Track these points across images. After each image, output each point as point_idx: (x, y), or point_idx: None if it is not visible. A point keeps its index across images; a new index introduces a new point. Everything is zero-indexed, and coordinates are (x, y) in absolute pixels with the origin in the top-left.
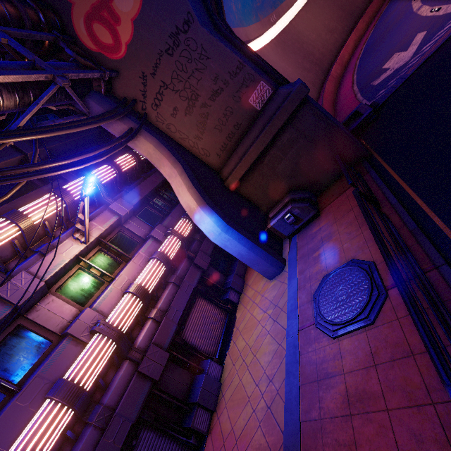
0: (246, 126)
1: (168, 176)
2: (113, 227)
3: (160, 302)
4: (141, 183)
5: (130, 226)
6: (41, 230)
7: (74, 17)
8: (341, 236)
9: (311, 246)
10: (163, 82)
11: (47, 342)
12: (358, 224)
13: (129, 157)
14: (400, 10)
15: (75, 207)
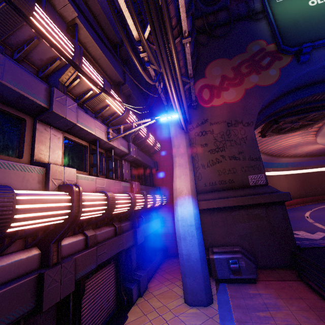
0: (236, 186)
1: (178, 164)
2: (120, 153)
3: (99, 231)
4: (146, 155)
5: (124, 164)
6: (99, 106)
7: (200, 80)
8: (295, 314)
9: (250, 302)
10: (213, 130)
11: (16, 153)
12: (317, 315)
13: (153, 139)
14: (297, 216)
15: (120, 122)
